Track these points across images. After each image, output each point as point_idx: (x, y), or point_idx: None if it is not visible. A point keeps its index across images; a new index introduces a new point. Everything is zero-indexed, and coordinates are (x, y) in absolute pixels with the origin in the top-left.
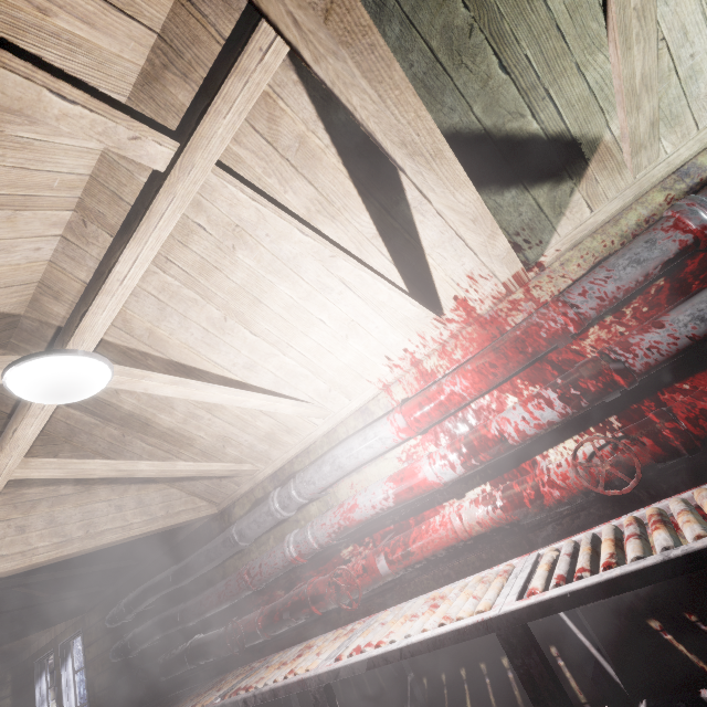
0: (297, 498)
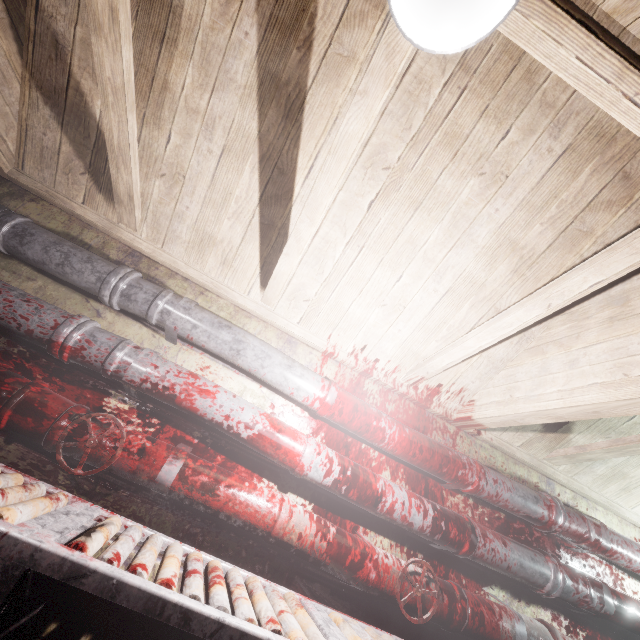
0: (157, 311)
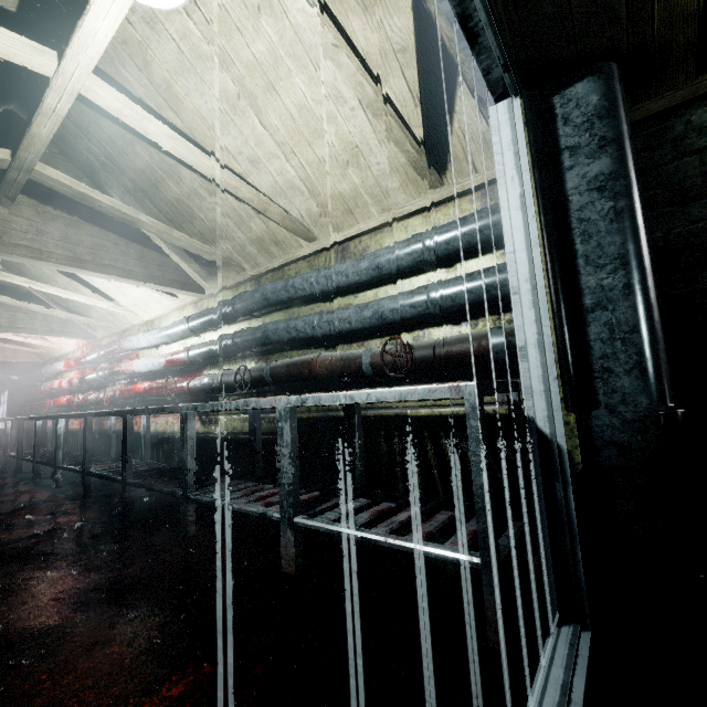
0: (48, 372)
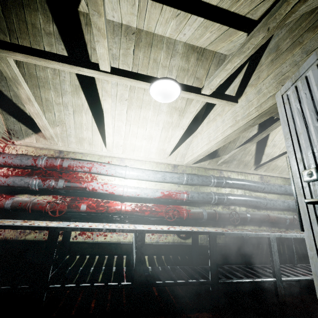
0: None
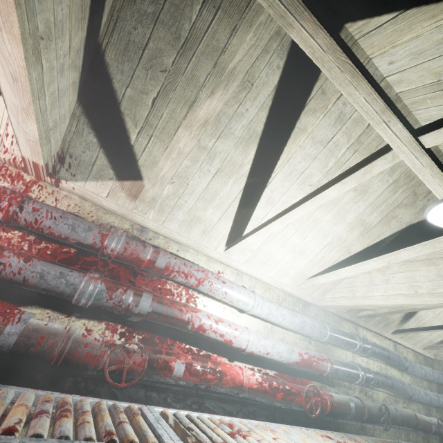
0: None
